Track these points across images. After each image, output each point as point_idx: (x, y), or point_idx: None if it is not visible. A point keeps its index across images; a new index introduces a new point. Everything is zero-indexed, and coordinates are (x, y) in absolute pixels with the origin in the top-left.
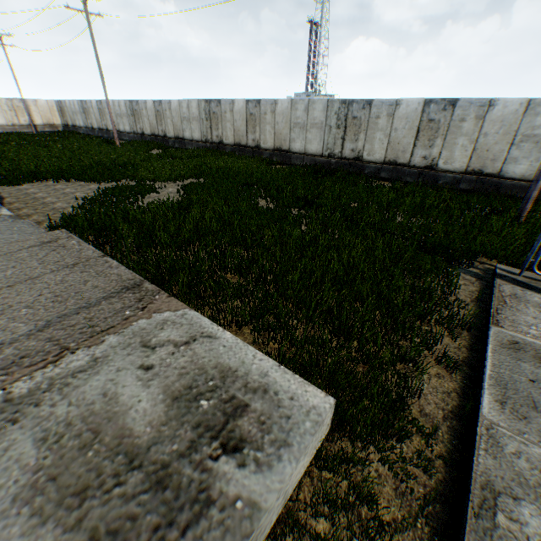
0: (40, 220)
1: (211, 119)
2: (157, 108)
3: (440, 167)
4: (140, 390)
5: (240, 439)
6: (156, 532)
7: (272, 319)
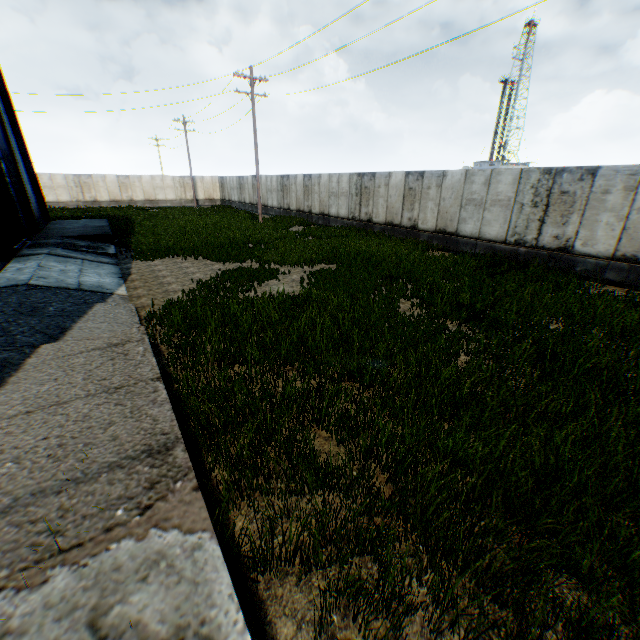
0: (145, 304)
1: (362, 194)
2: (306, 183)
3: None
4: None
5: None
6: None
7: (372, 564)
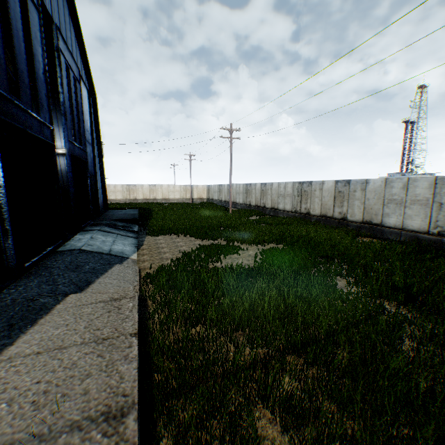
0: (146, 266)
1: (302, 195)
2: (262, 188)
3: None
4: None
5: None
6: None
7: None
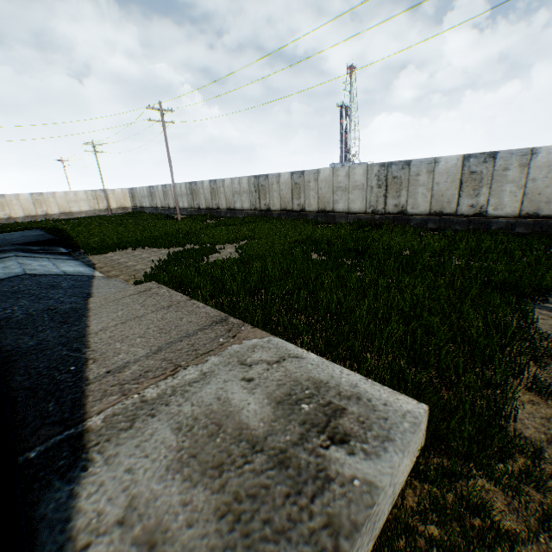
0: (125, 279)
1: (260, 191)
2: (212, 186)
3: (490, 214)
4: (247, 395)
5: (344, 434)
6: (288, 498)
7: (344, 352)
